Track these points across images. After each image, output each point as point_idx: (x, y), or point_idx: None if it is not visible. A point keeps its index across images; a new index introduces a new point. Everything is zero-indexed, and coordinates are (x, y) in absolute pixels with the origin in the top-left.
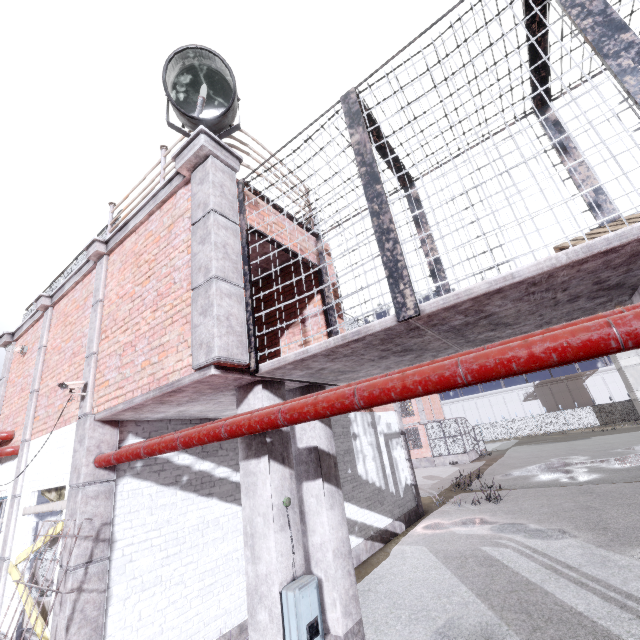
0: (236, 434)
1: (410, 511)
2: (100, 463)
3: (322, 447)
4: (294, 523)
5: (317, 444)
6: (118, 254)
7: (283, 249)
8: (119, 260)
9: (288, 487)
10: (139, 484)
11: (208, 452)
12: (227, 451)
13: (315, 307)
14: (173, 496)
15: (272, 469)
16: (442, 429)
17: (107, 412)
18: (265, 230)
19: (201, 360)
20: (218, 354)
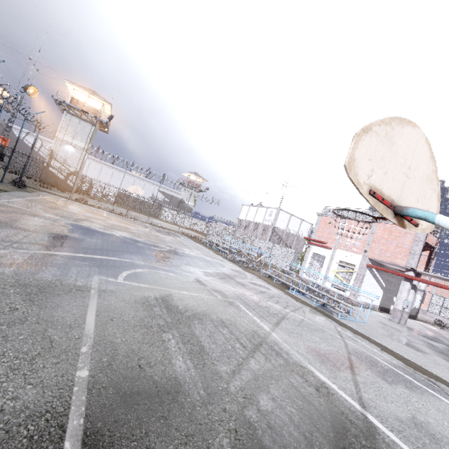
0: (411, 279)
1: (412, 315)
2: (368, 266)
3: (416, 285)
4: (408, 293)
5: (415, 284)
6: (382, 225)
7: (428, 244)
8: (382, 227)
9: (410, 288)
10: (368, 271)
11: (377, 270)
12: (380, 272)
13: (426, 253)
14: (370, 276)
15: (409, 284)
16: (443, 302)
17: (373, 259)
18: (427, 241)
19: (408, 266)
20: (413, 267)
